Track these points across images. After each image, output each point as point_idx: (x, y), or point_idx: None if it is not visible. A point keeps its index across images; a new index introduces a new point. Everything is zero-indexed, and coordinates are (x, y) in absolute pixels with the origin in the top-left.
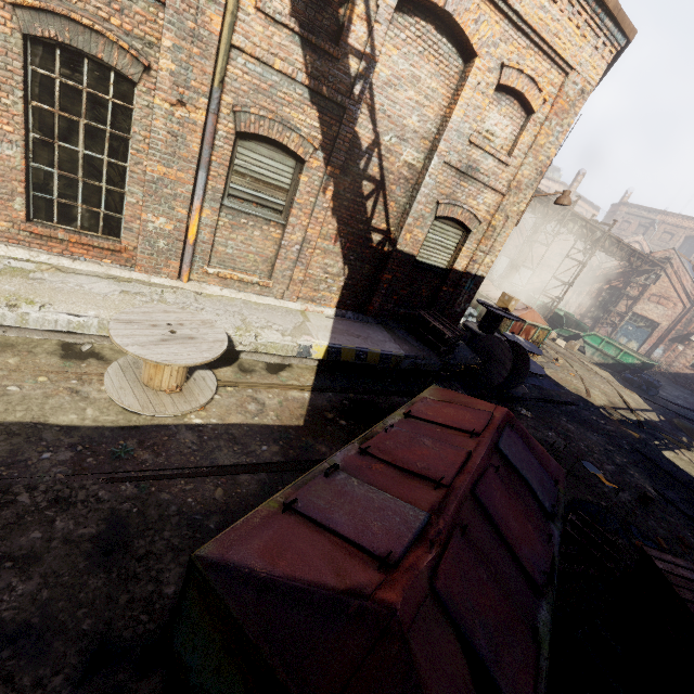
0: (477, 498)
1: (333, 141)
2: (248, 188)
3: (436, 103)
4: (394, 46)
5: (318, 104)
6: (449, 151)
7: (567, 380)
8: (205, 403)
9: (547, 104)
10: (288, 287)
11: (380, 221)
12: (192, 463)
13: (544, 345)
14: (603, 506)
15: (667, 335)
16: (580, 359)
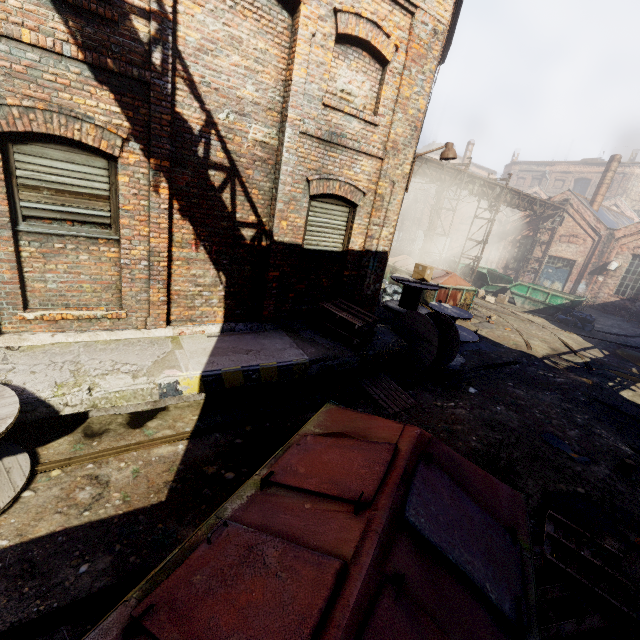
0: None
1: (147, 127)
2: (51, 203)
3: (271, 67)
4: (193, 2)
5: (109, 83)
6: (303, 119)
7: (504, 336)
8: None
9: (400, 51)
10: (150, 313)
11: (246, 214)
12: None
13: (475, 305)
14: (581, 495)
15: (585, 270)
16: (512, 311)
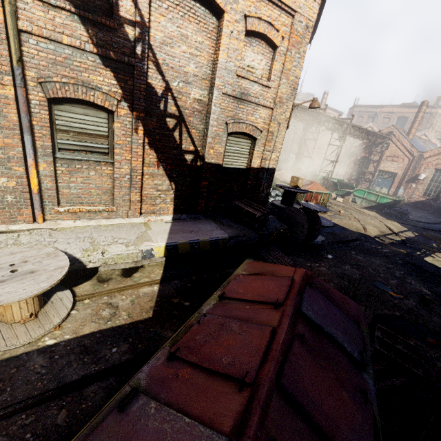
0: (283, 390)
1: (132, 92)
2: (74, 140)
3: (205, 52)
4: (160, 14)
5: (110, 66)
6: (224, 84)
7: (349, 223)
8: (60, 322)
9: (285, 40)
10: (130, 208)
11: (188, 145)
12: (38, 390)
13: (329, 203)
14: (398, 316)
15: (403, 179)
16: (354, 207)
